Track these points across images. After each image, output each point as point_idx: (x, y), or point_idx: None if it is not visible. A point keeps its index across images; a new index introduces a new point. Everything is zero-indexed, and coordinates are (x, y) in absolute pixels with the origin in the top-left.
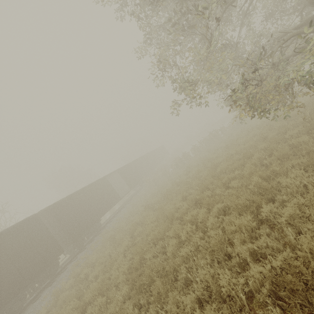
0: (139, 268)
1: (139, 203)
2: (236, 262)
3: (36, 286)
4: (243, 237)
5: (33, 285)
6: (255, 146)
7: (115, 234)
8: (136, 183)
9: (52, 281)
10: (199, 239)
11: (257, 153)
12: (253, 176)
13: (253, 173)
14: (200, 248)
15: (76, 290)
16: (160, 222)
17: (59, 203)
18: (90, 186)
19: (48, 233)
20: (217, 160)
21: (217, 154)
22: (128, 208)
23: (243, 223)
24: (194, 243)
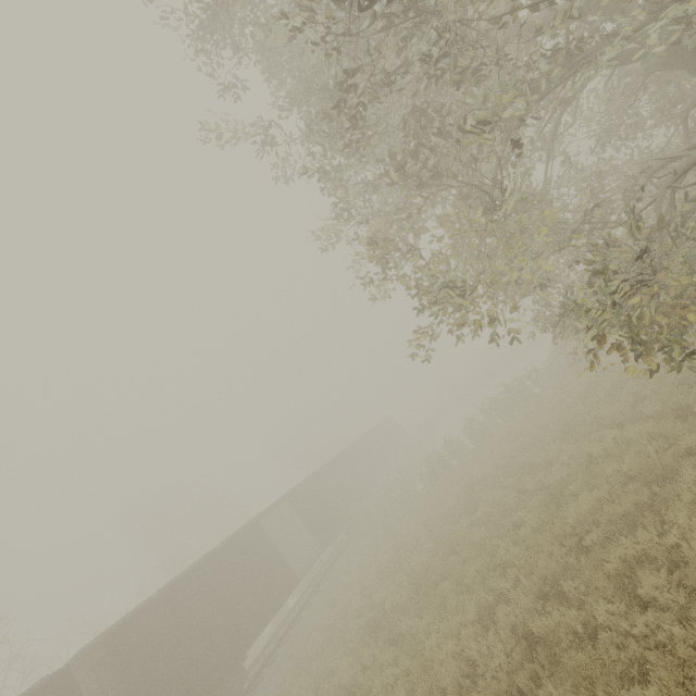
0: None
1: (348, 596)
2: None
3: None
4: None
5: None
6: (660, 436)
7: None
8: (336, 528)
9: None
10: None
11: (689, 469)
12: None
13: None
14: None
15: None
16: None
17: (133, 620)
18: (217, 555)
19: None
20: (553, 474)
21: (542, 450)
22: (320, 612)
23: None
24: None
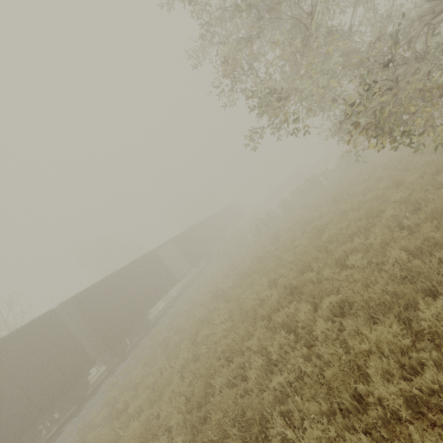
0: (203, 405)
1: (205, 287)
2: (377, 415)
3: (55, 417)
4: (387, 365)
5: (51, 416)
6: (383, 198)
7: (170, 337)
8: (200, 258)
9: (79, 408)
10: (302, 358)
11: (390, 209)
12: (390, 248)
13: (389, 243)
14: (305, 380)
15: (110, 429)
16: (236, 323)
17: (86, 292)
18: (132, 265)
19: (72, 338)
20: (321, 221)
21: (319, 211)
22: (189, 295)
23: (385, 338)
24: (293, 366)
